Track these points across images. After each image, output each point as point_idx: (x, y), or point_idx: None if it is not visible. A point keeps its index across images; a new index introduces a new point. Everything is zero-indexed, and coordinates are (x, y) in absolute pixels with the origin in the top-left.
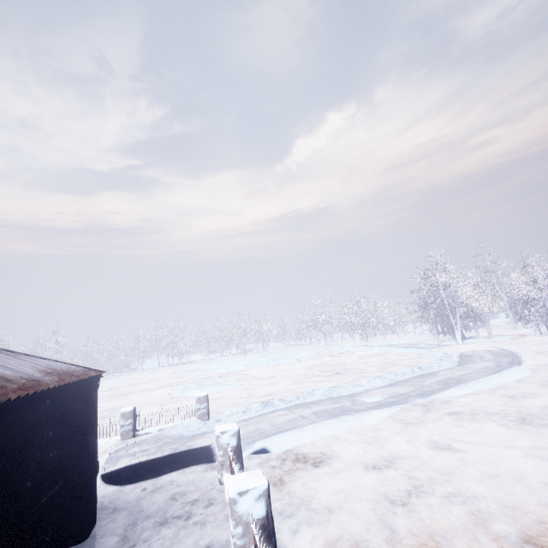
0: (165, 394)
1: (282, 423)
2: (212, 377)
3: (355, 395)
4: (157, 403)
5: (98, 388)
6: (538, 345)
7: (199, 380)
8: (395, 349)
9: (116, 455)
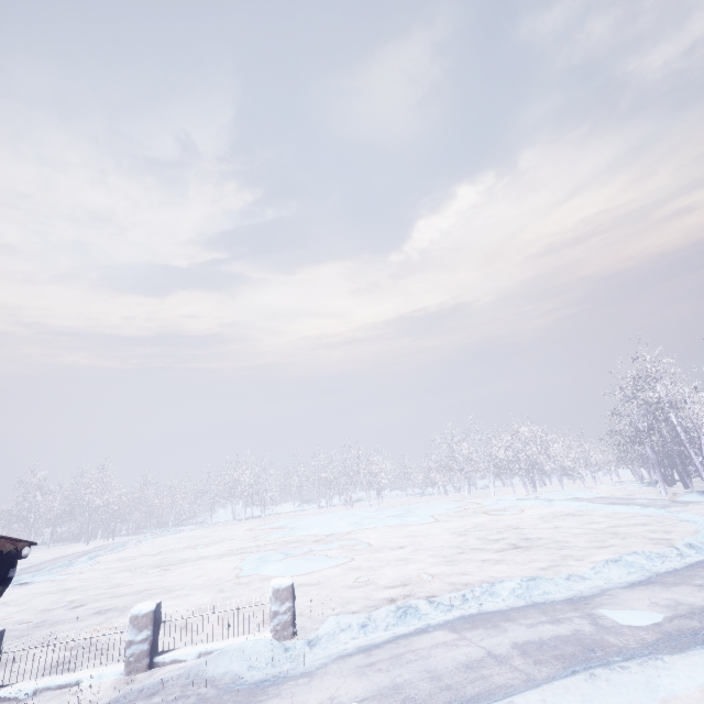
0: (231, 567)
1: (451, 672)
2: (305, 540)
3: (585, 601)
4: (215, 585)
5: (3, 588)
6: None
7: (285, 545)
8: (596, 506)
9: None
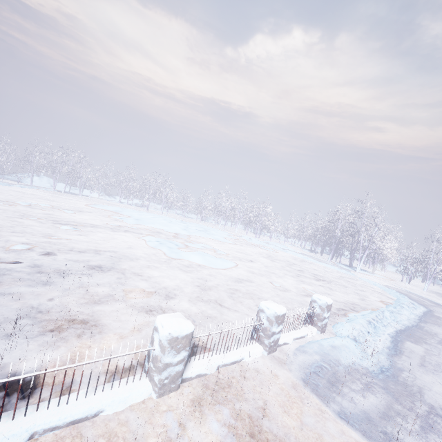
0: (145, 245)
1: None
2: (163, 233)
3: (423, 329)
4: (162, 262)
5: None
6: (427, 296)
7: (154, 234)
8: (313, 260)
9: (352, 414)
